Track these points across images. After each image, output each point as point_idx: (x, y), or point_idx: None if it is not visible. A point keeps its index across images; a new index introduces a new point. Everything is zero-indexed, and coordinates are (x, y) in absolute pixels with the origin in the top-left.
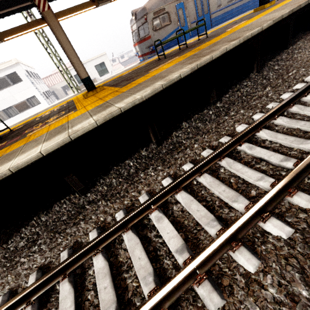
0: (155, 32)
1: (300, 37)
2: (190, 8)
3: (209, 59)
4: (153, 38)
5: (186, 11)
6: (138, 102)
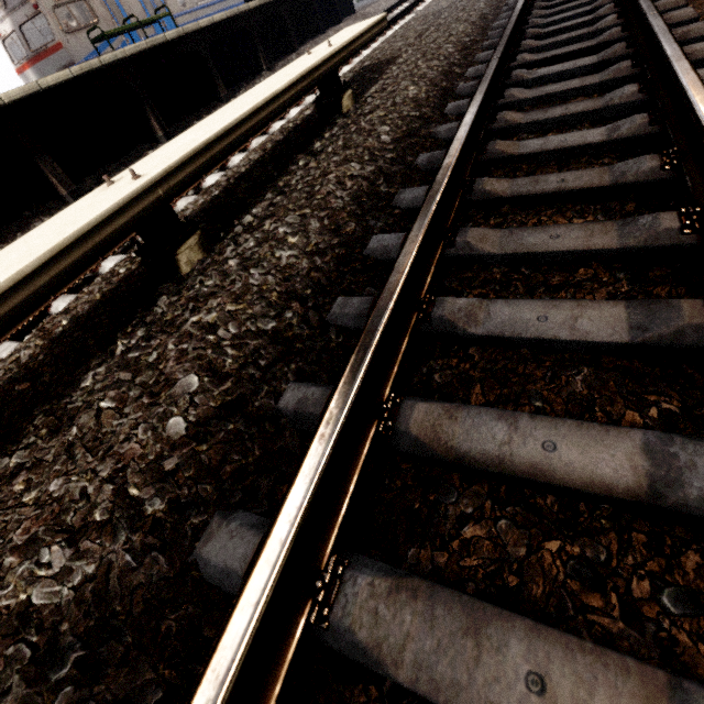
0: (69, 36)
1: (307, 41)
2: (129, 0)
3: (196, 26)
4: (69, 48)
5: (122, 3)
6: (121, 56)
